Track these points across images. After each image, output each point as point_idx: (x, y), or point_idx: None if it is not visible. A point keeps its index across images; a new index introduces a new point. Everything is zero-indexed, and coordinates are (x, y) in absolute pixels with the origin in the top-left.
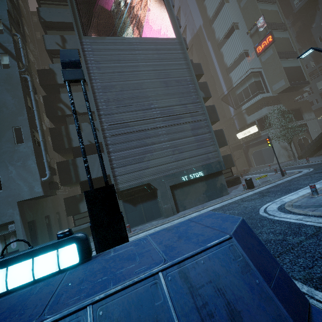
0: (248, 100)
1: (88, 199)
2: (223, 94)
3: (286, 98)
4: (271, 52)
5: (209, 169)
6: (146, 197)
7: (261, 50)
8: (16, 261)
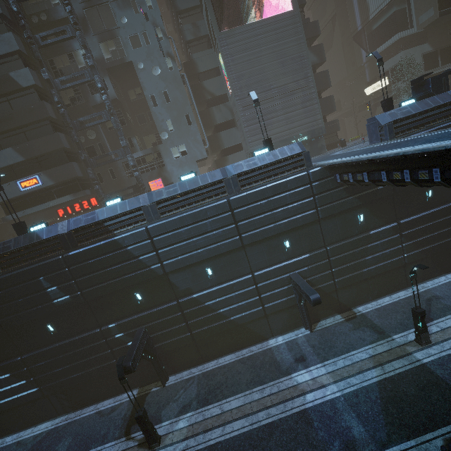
0: (385, 40)
1: (265, 142)
2: (356, 30)
3: (436, 32)
4: None
5: (313, 134)
6: None
7: None
8: (258, 151)
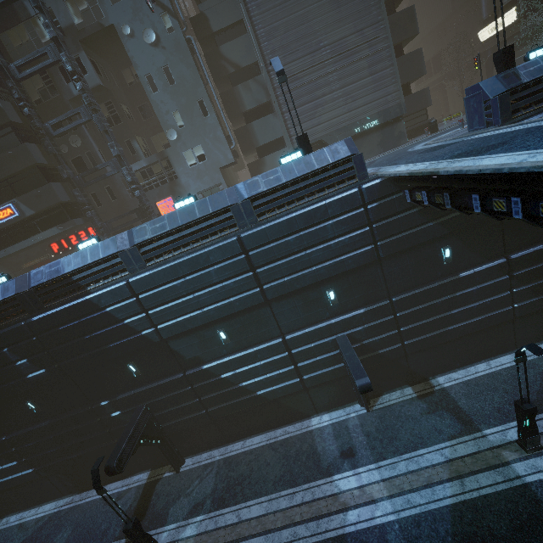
0: None
1: (298, 140)
2: None
3: None
4: None
5: (386, 116)
6: None
7: None
8: (287, 156)
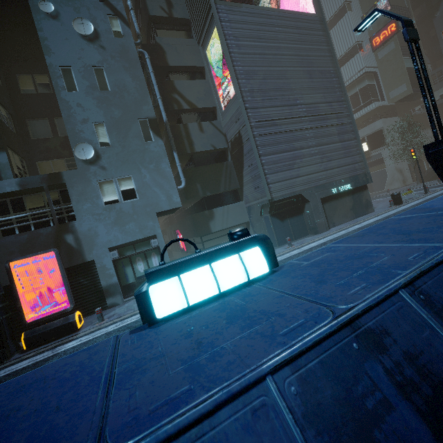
0: (356, 110)
1: None
2: None
3: (402, 109)
4: (392, 46)
5: (356, 182)
6: (293, 212)
7: (379, 43)
8: None
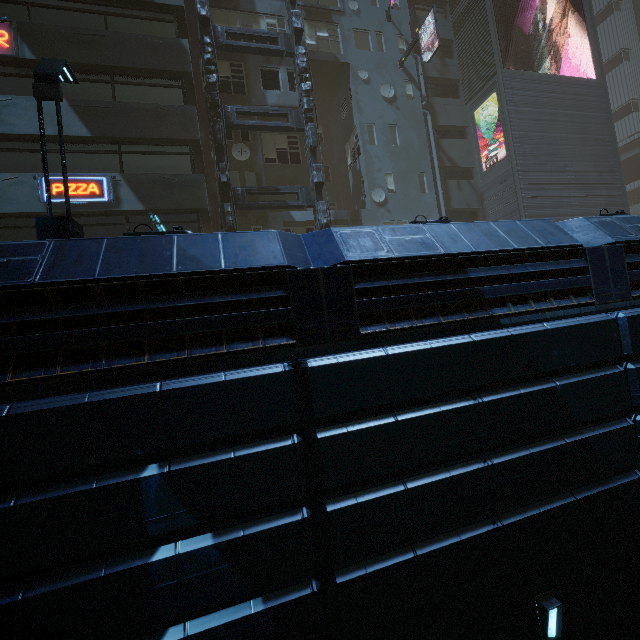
0: None
1: None
2: None
3: None
4: None
5: None
6: None
7: None
8: None
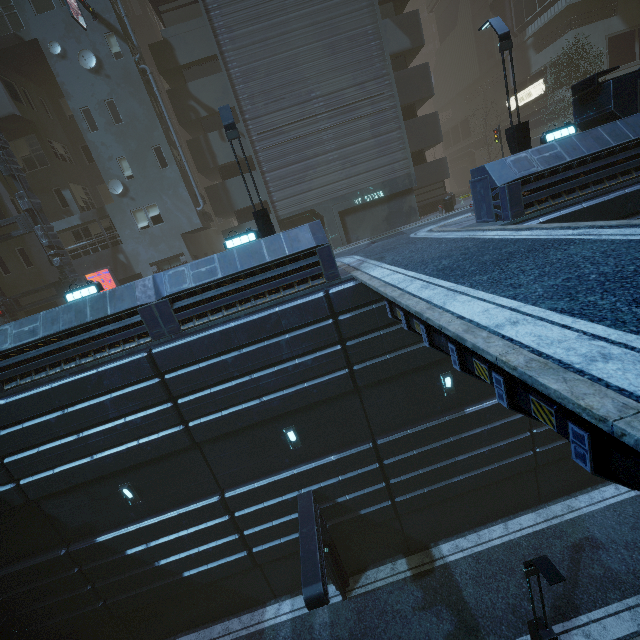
0: (543, 10)
1: (255, 216)
2: None
3: None
4: None
5: (393, 187)
6: None
7: None
8: (234, 238)
